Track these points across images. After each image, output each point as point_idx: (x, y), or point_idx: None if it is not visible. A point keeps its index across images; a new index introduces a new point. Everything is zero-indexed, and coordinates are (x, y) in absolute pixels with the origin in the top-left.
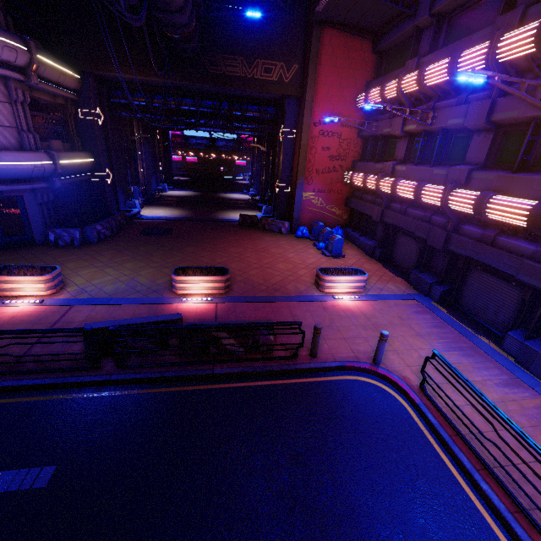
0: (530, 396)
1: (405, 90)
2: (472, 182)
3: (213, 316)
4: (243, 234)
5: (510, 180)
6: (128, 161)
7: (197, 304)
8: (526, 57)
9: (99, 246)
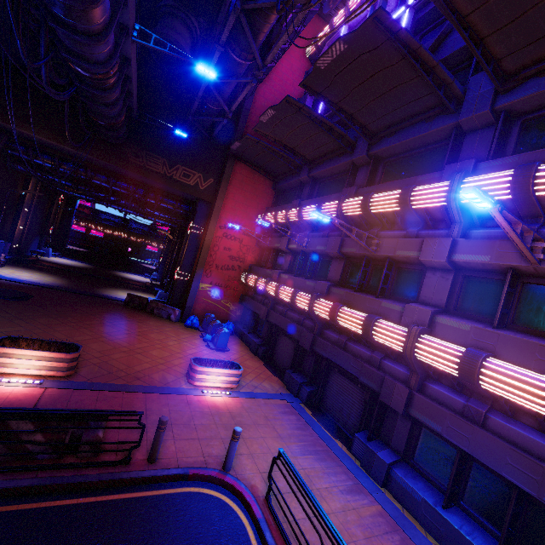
0: (368, 502)
1: (290, 219)
2: (330, 294)
3: (31, 405)
4: (125, 314)
5: (353, 296)
6: (5, 213)
7: (14, 388)
8: (358, 216)
9: None
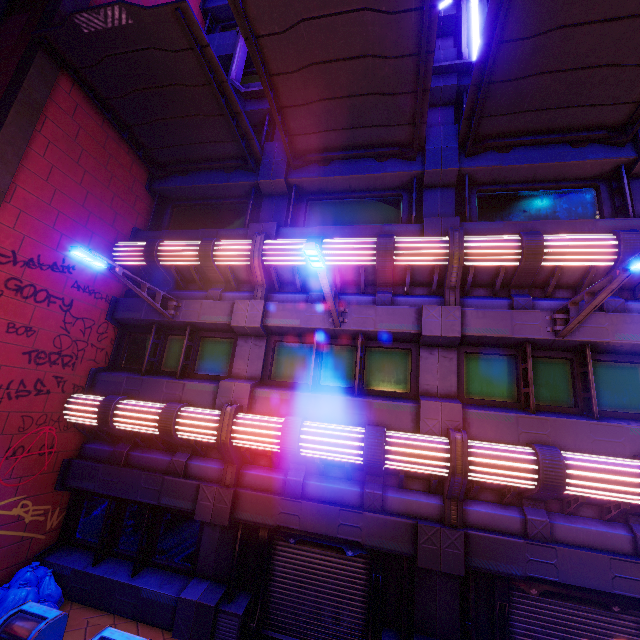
0: None
1: (268, 261)
2: (472, 425)
3: None
4: None
5: (545, 424)
6: None
7: None
8: (502, 269)
9: None
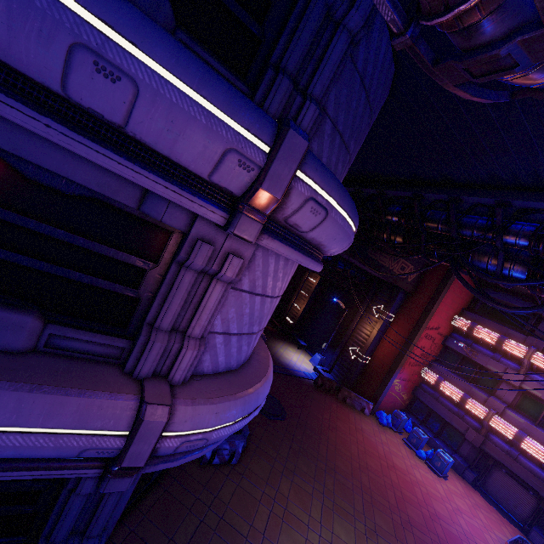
0: None
1: (533, 361)
2: None
3: None
4: (341, 415)
5: None
6: None
7: None
8: None
9: (257, 462)
